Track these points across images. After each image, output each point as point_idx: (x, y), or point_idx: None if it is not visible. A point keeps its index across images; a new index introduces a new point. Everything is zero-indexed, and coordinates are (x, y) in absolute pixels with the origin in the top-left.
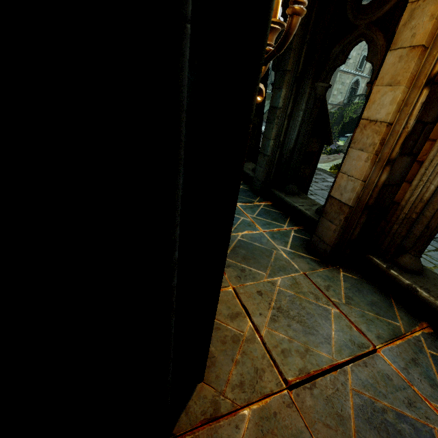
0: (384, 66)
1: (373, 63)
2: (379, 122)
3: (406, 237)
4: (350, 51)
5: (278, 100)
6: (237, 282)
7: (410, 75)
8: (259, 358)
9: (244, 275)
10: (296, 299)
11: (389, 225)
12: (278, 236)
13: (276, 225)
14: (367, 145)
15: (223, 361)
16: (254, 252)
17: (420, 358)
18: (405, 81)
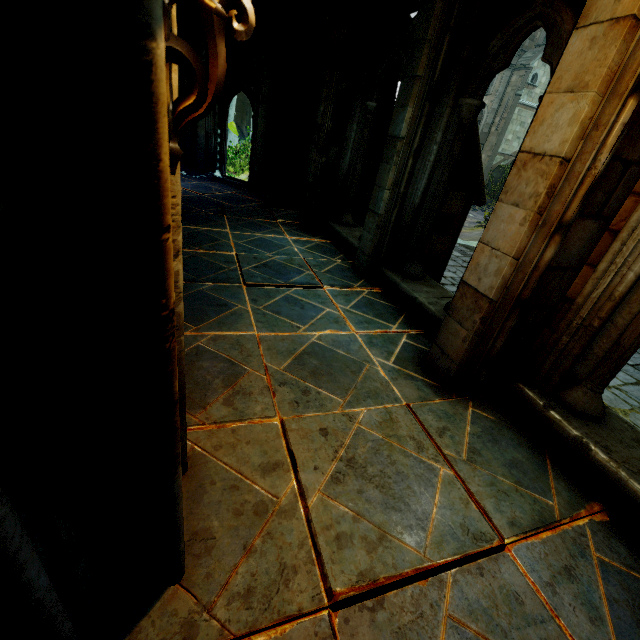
0: (564, 58)
1: (552, 63)
2: (548, 157)
3: (582, 357)
4: (518, 46)
5: (401, 126)
6: (291, 410)
7: (608, 72)
8: (294, 546)
9: (306, 400)
10: (384, 447)
11: (554, 336)
12: (380, 342)
13: (379, 324)
14: (526, 196)
15: (228, 546)
16: (333, 364)
17: (580, 568)
18: (597, 82)
